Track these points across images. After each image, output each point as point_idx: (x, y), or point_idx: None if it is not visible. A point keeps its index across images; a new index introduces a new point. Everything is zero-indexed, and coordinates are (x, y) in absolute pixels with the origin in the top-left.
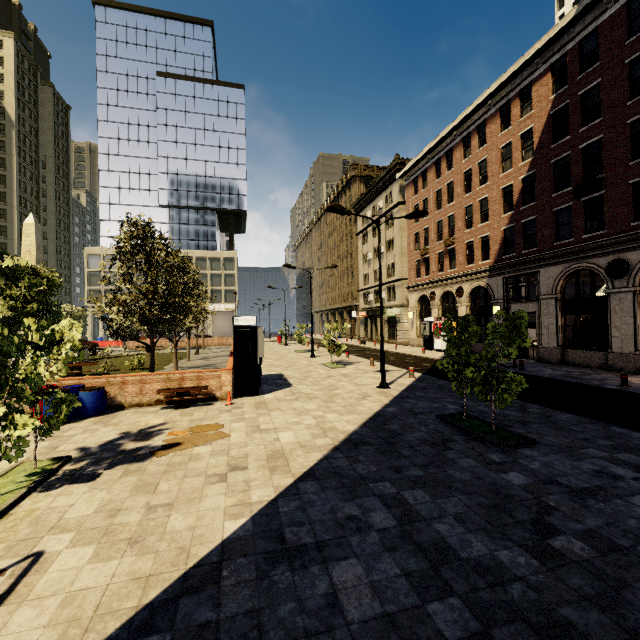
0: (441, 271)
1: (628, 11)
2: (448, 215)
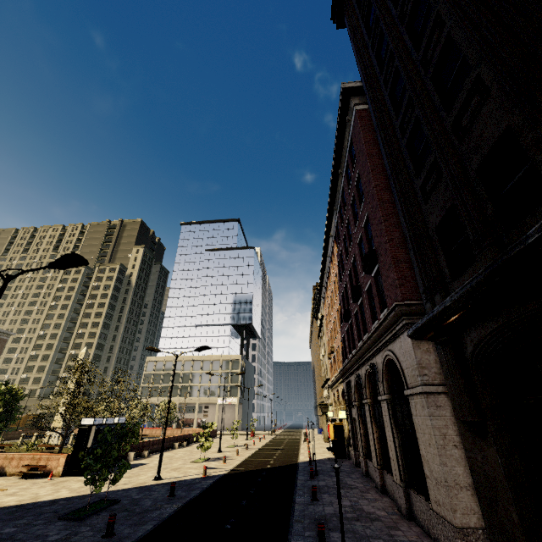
0: None
1: (341, 213)
2: (331, 328)
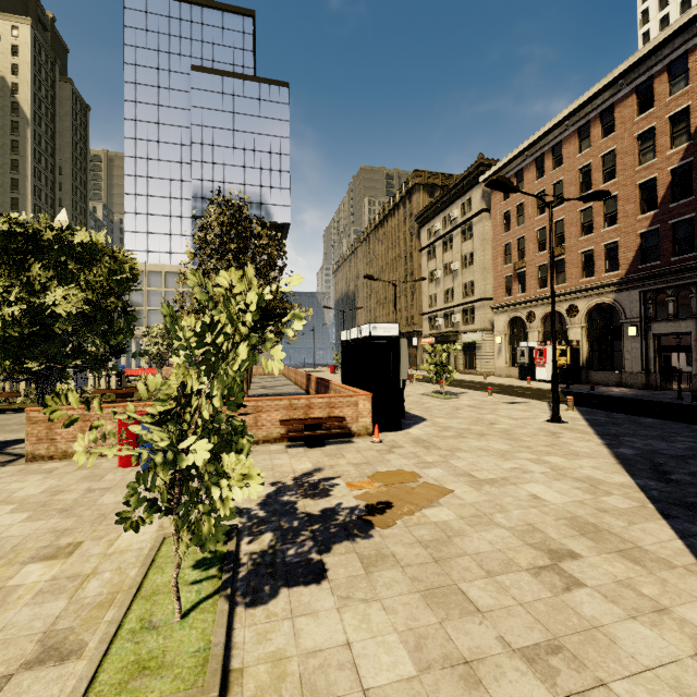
0: (542, 288)
1: None
2: (555, 220)
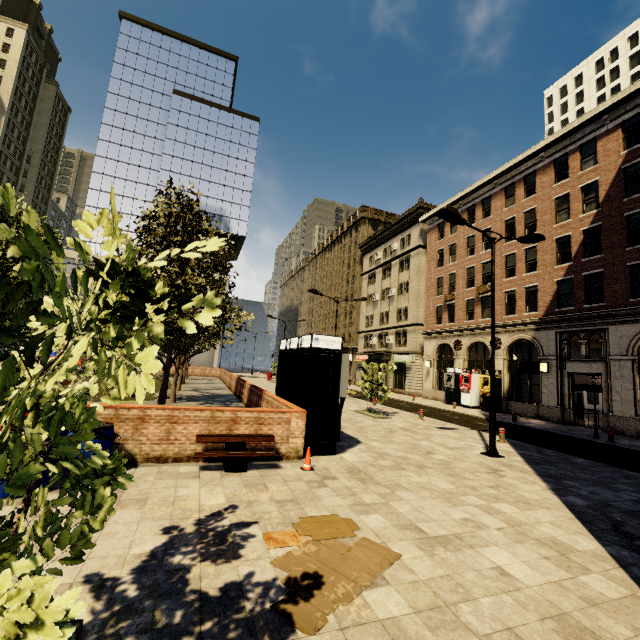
0: (469, 319)
1: None
2: (483, 262)
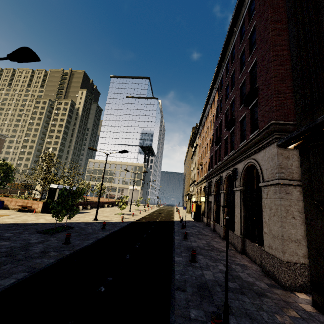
0: None
1: (227, 68)
2: (202, 151)
